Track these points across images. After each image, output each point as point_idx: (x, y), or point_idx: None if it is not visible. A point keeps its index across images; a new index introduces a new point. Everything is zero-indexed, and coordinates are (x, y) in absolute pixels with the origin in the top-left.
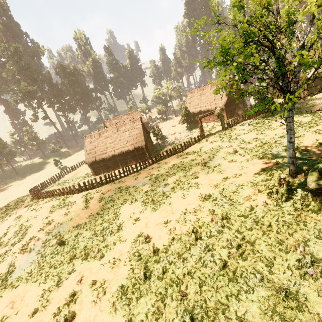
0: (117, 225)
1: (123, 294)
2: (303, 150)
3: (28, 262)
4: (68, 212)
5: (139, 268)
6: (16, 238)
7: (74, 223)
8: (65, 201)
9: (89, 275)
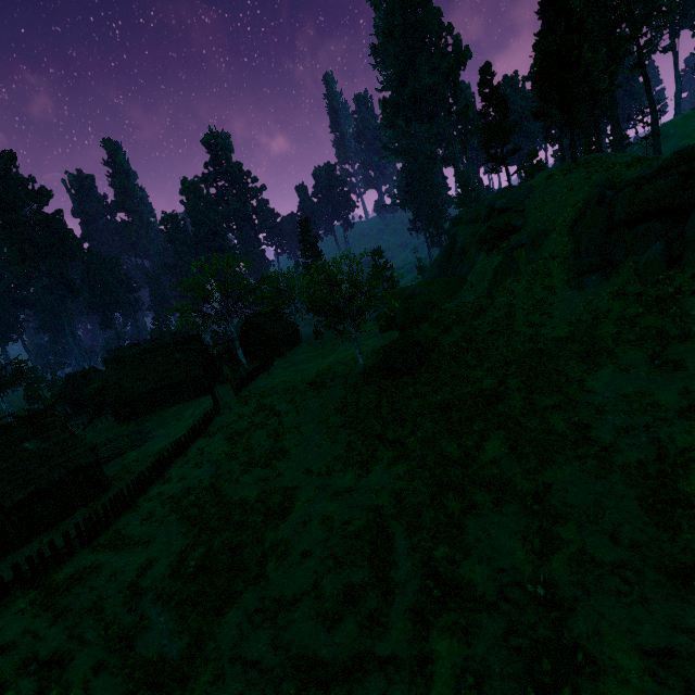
0: (261, 496)
1: (361, 470)
2: (348, 374)
3: (172, 628)
4: (114, 571)
5: (348, 463)
6: (22, 692)
7: (169, 556)
8: (52, 584)
9: (308, 514)
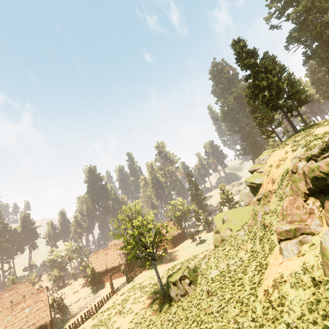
0: None
1: None
2: None
3: None
4: None
5: None
6: None
7: None
8: None
9: None
